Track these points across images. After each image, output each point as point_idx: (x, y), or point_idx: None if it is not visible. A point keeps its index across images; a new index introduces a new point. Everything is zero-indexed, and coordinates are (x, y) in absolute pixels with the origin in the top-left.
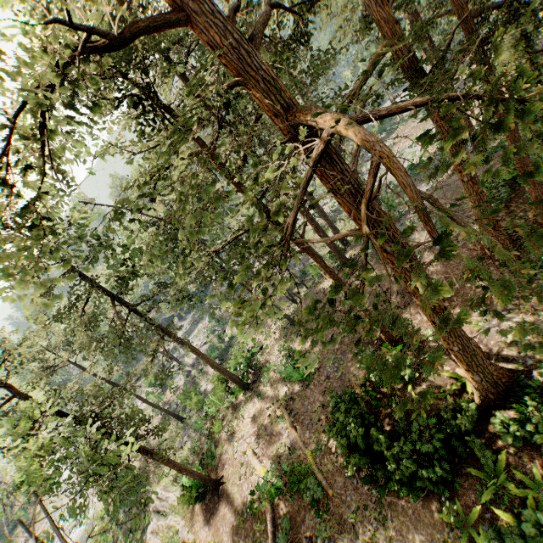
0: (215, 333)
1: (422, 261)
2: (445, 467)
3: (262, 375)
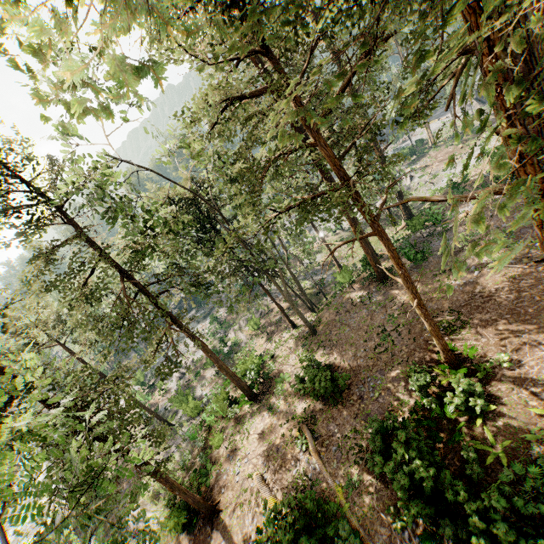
0: (215, 336)
1: (480, 278)
2: None
3: (275, 386)
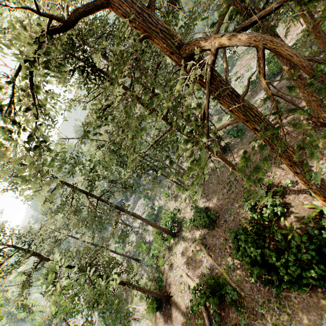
0: (148, 206)
1: None
2: (322, 268)
3: (183, 226)
